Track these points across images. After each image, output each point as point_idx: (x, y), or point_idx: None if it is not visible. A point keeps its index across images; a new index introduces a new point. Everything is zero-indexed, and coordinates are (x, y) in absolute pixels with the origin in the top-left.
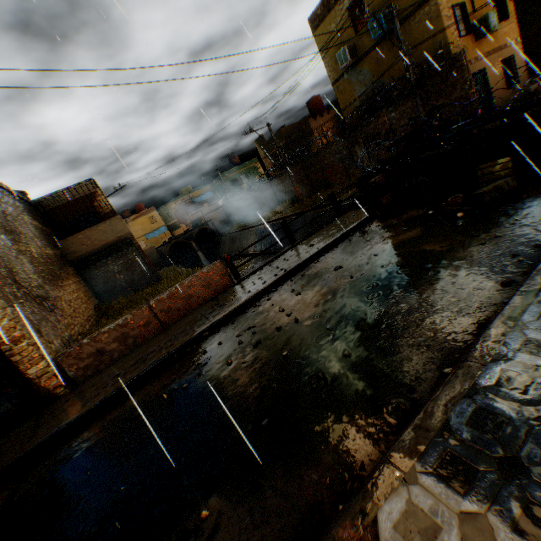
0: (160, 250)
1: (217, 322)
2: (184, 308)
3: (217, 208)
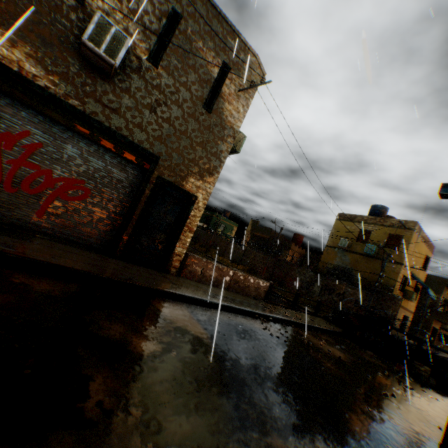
0: None
1: (276, 318)
2: (241, 289)
3: None
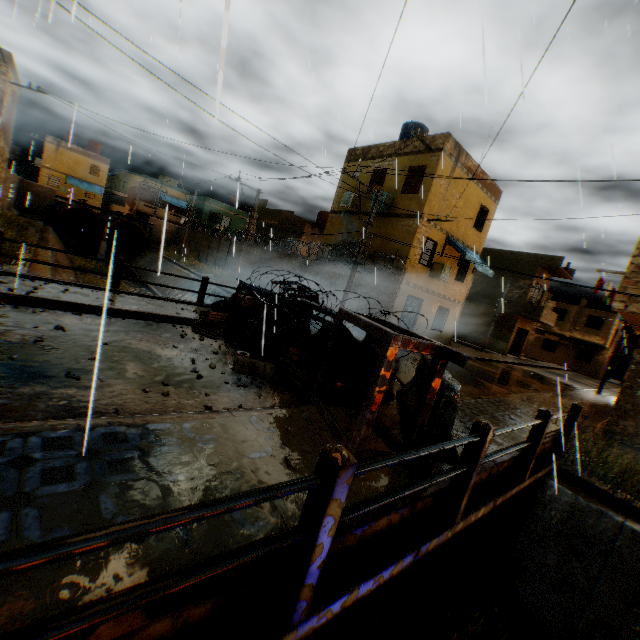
0: (58, 201)
1: None
2: None
3: (180, 223)
